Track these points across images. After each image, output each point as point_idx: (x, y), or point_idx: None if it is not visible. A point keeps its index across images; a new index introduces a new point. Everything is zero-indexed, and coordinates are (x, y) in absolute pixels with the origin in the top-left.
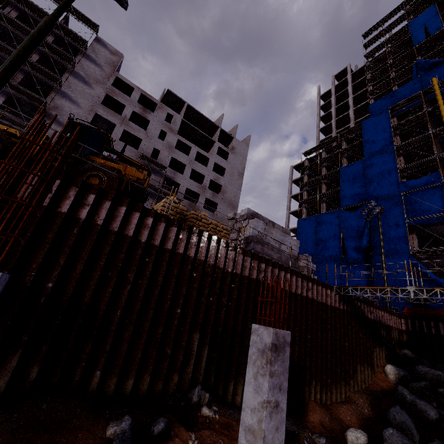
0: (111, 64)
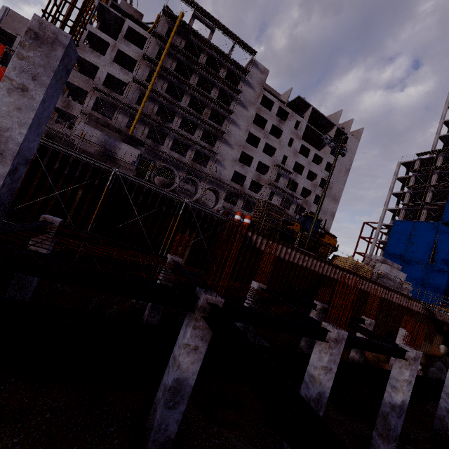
0: (260, 84)
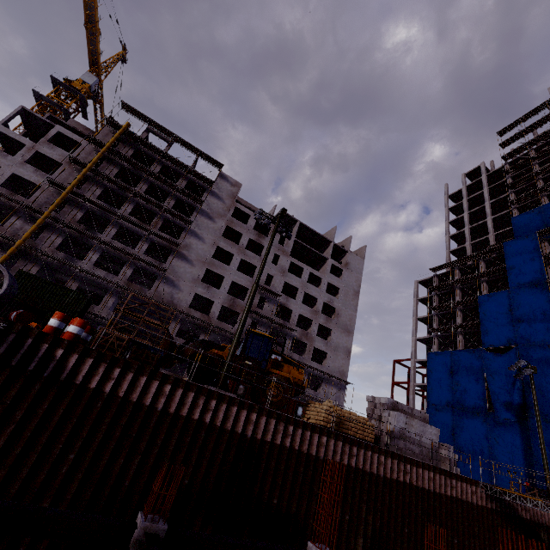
0: (231, 196)
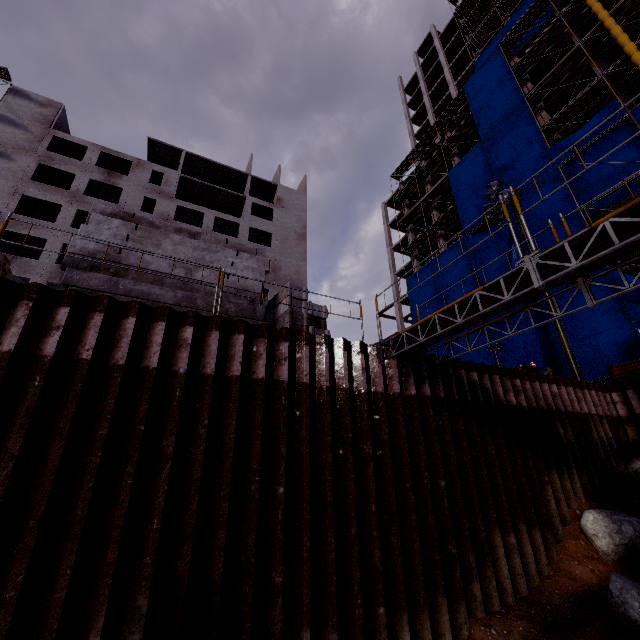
0: (42, 121)
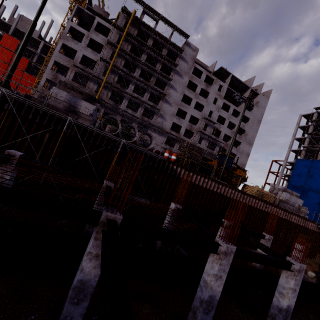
0: (192, 59)
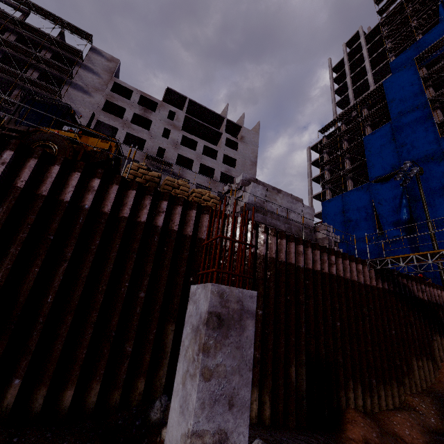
0: (108, 71)
